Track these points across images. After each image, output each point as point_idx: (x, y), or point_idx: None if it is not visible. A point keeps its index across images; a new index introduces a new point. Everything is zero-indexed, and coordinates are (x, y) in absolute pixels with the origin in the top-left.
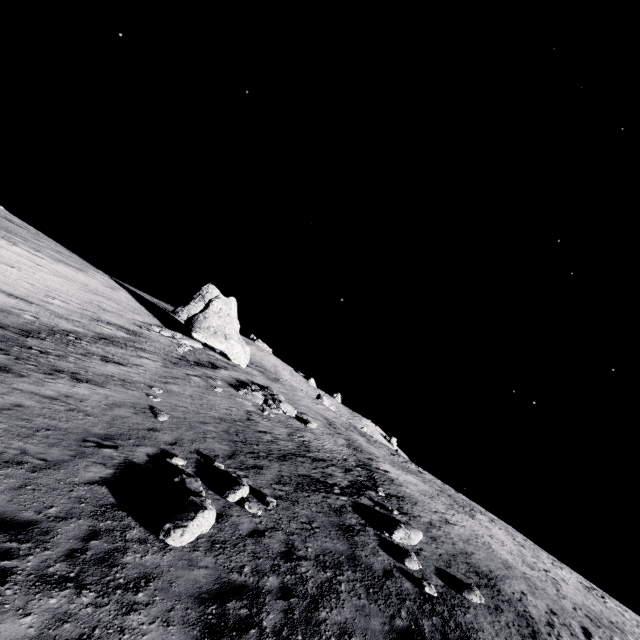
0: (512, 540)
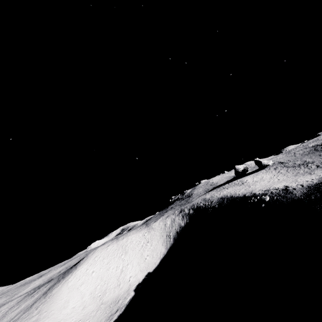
0: None
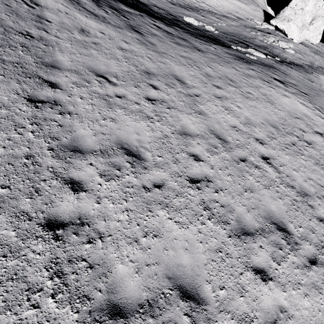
0: None
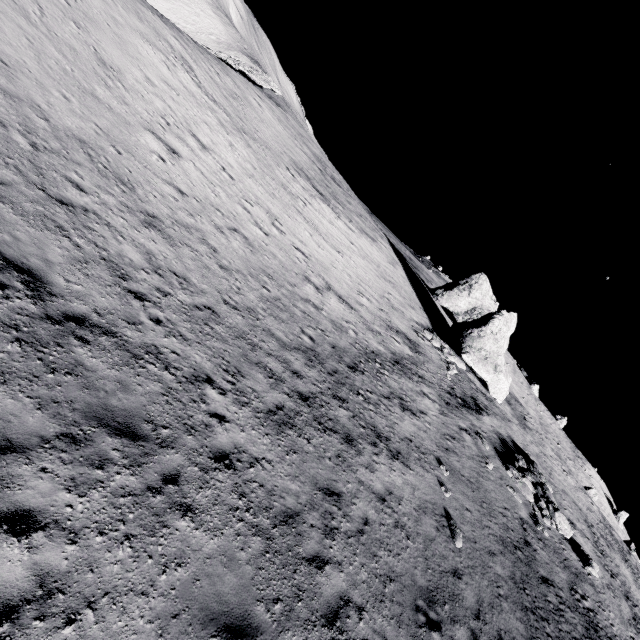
0: None
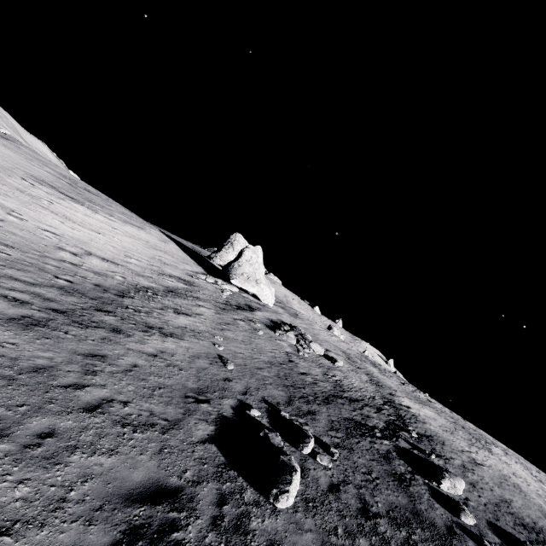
0: (530, 475)
